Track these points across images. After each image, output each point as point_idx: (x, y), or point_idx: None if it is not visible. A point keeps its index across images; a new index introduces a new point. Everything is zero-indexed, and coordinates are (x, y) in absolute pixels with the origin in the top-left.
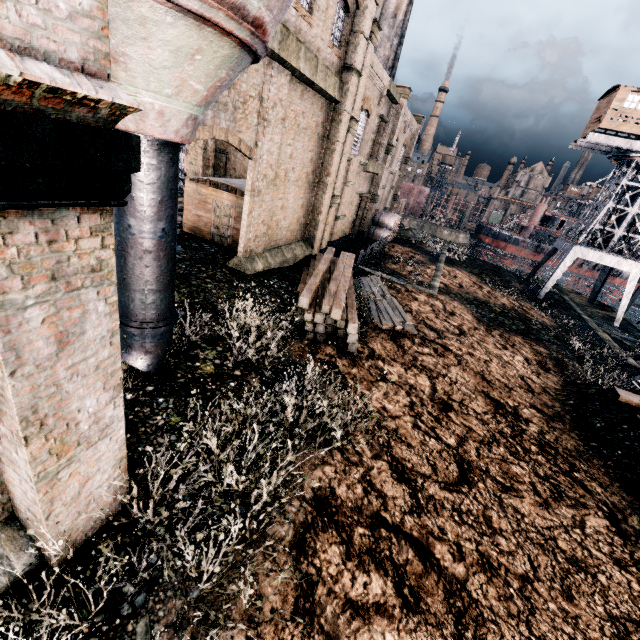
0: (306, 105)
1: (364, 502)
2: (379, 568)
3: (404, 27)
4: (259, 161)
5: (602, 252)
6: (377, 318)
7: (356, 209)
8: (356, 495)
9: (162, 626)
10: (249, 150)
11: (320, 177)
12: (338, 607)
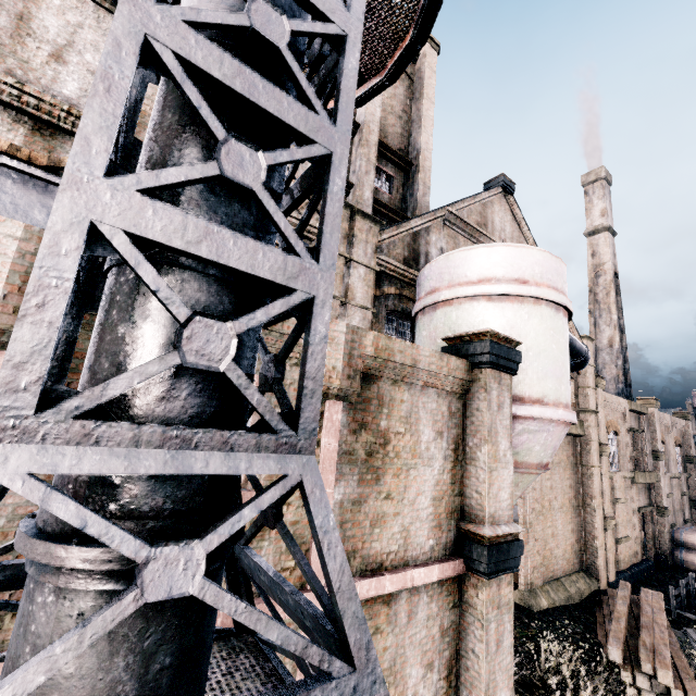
0: None
1: None
2: None
3: (623, 350)
4: (526, 498)
5: None
6: None
7: (640, 526)
8: None
9: None
10: None
11: (583, 499)
12: None
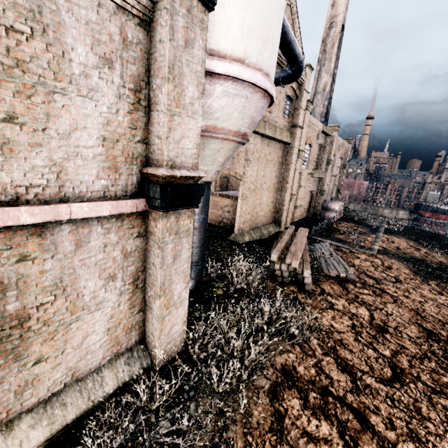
0: (271, 149)
1: (316, 379)
2: (327, 419)
3: (331, 94)
4: (246, 181)
5: None
6: (326, 269)
7: (309, 201)
8: (310, 373)
9: (201, 410)
10: (240, 176)
11: (282, 184)
12: (298, 433)
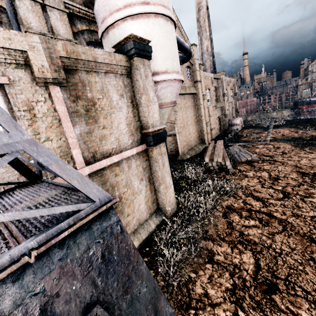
0: (186, 100)
1: (244, 207)
2: (252, 219)
3: (212, 51)
4: (177, 123)
5: None
6: (238, 158)
7: (218, 123)
8: (241, 205)
9: (194, 227)
10: (174, 121)
11: (199, 118)
12: (240, 226)
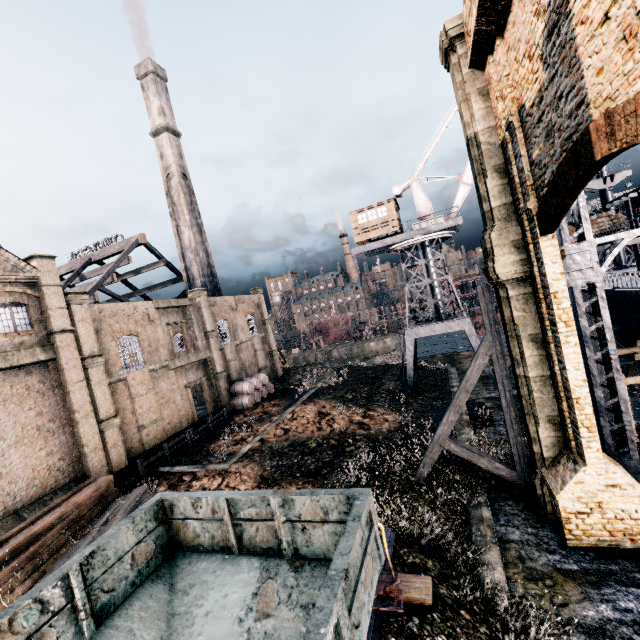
0: None
1: None
2: None
3: (205, 246)
4: None
5: (429, 324)
6: (47, 574)
7: (189, 399)
8: None
9: None
10: None
11: (70, 417)
12: None
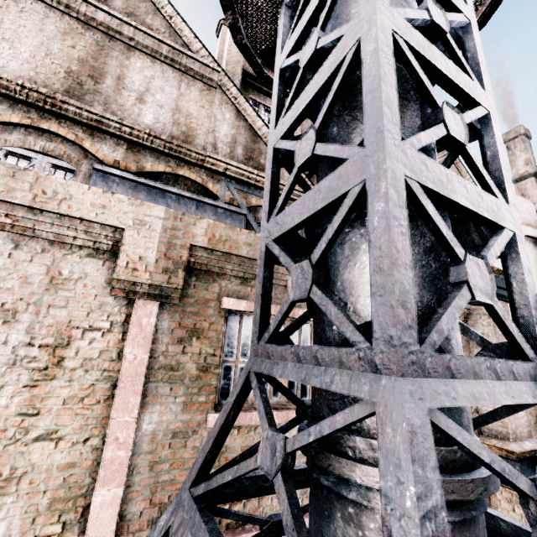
0: None
1: None
2: None
3: None
4: None
5: None
6: None
7: None
8: None
9: None
10: None
11: None
12: None
